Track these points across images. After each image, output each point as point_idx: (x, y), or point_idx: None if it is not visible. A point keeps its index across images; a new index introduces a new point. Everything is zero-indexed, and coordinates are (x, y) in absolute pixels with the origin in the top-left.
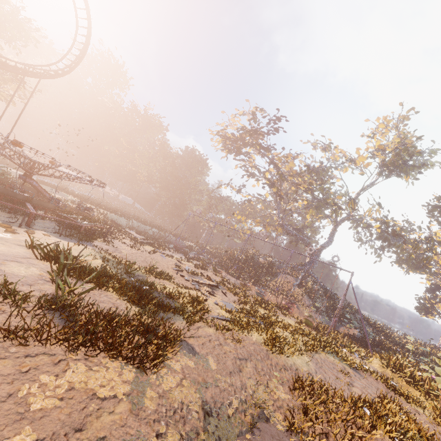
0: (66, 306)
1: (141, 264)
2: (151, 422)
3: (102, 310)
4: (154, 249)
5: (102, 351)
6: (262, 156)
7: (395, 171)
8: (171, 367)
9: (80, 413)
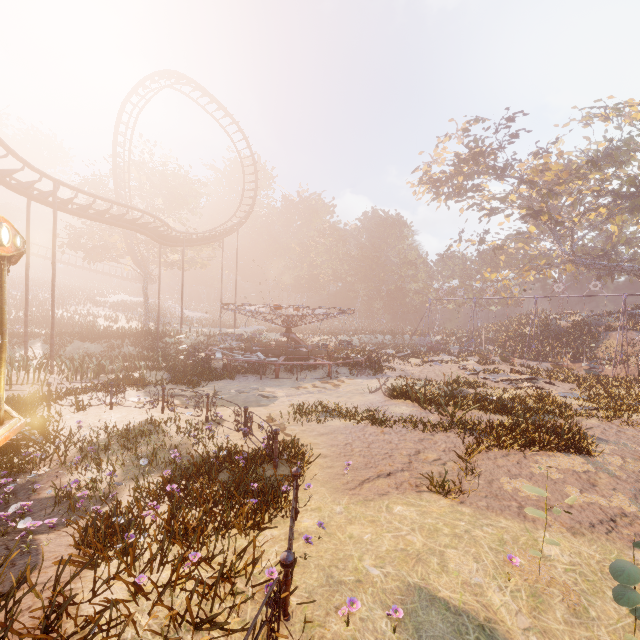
0: (472, 425)
1: (440, 379)
2: (633, 482)
3: (502, 421)
4: (417, 359)
5: (542, 447)
6: (500, 179)
7: None
8: (602, 452)
9: (581, 479)
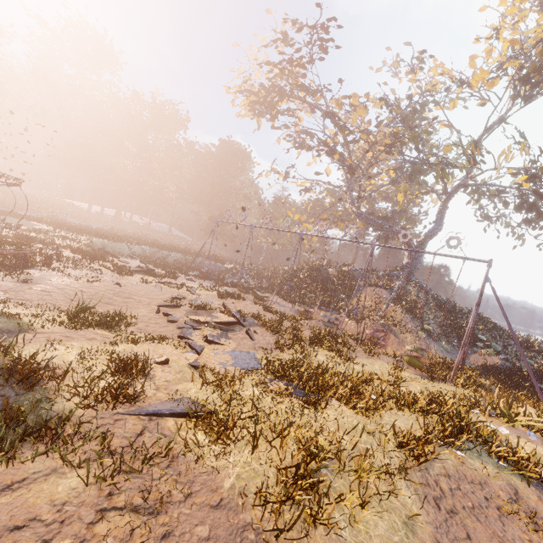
0: None
1: (66, 305)
2: None
3: None
4: (152, 278)
5: None
6: (313, 111)
7: (542, 88)
8: None
9: None
